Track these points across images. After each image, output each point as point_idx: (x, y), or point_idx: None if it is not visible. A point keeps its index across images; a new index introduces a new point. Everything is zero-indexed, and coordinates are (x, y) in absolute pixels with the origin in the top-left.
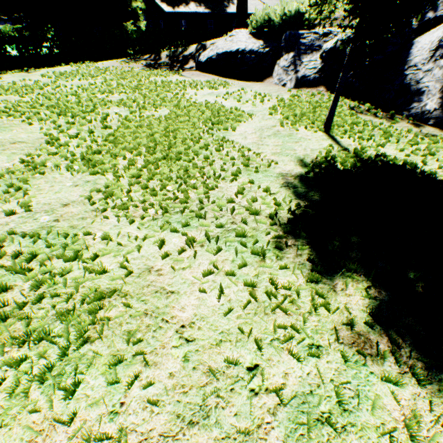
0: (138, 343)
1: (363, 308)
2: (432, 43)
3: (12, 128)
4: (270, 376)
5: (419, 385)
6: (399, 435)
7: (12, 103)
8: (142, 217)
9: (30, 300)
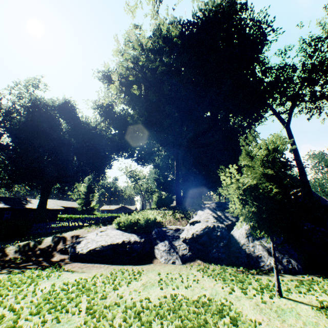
0: None
1: None
2: (242, 234)
3: None
4: None
5: None
6: None
7: None
8: None
9: None
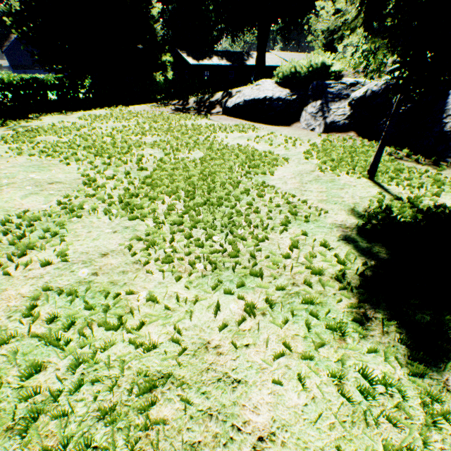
0: None
1: None
2: None
3: (50, 168)
4: None
5: None
6: None
7: (51, 143)
8: (190, 273)
9: (65, 385)
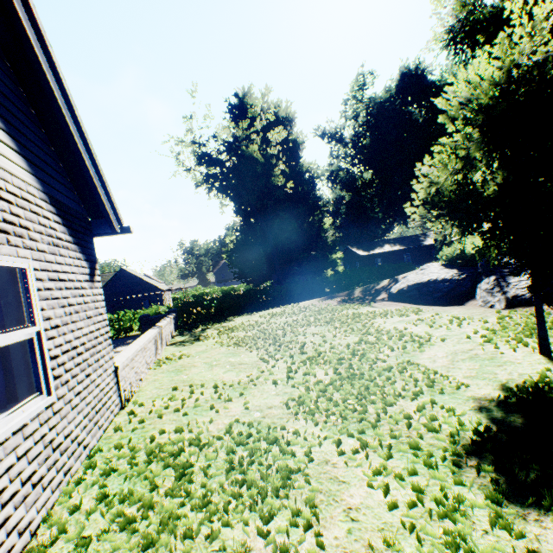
0: (313, 509)
1: None
2: None
3: (239, 354)
4: None
5: None
6: None
7: (241, 337)
8: (325, 421)
9: (245, 463)
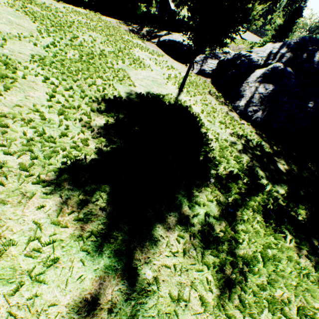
0: (8, 91)
1: (102, 123)
2: (259, 74)
3: (23, 19)
4: (45, 116)
5: (91, 137)
6: (69, 138)
7: (34, 11)
8: (49, 70)
9: None
